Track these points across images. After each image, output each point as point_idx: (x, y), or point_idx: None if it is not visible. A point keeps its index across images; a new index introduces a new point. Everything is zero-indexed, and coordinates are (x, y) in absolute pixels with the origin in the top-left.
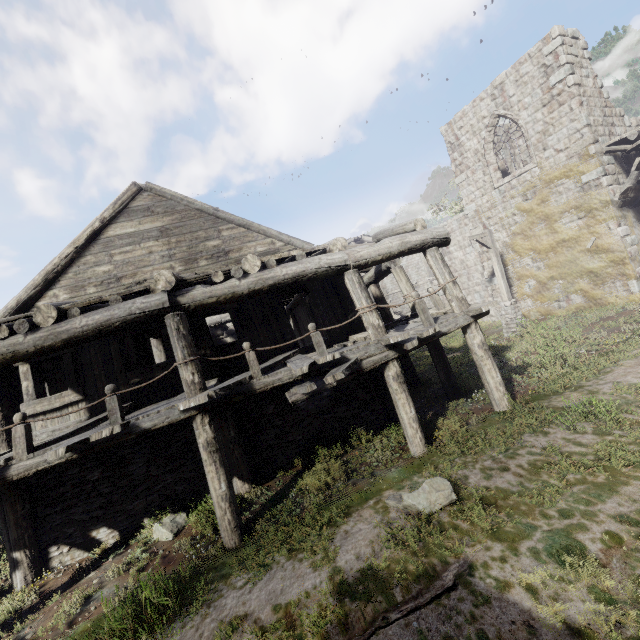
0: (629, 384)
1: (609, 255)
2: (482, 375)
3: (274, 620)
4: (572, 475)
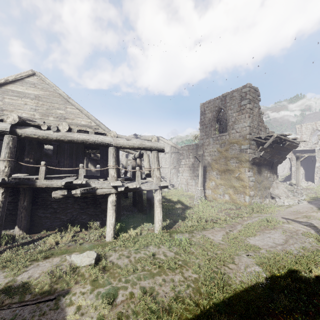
0: (207, 237)
1: (242, 182)
2: (155, 214)
3: None
4: (147, 266)
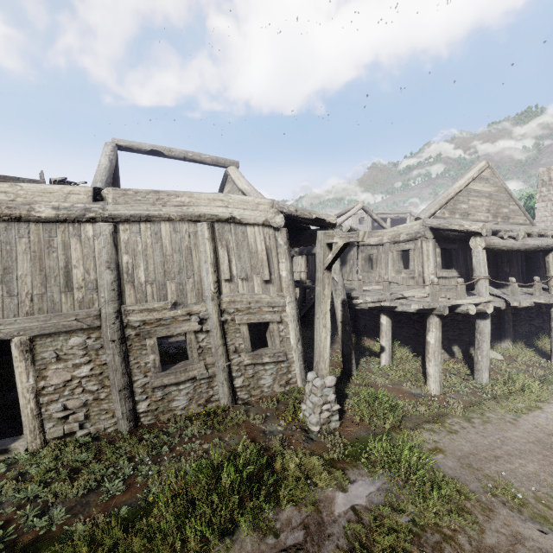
0: None
1: None
2: None
3: None
4: None
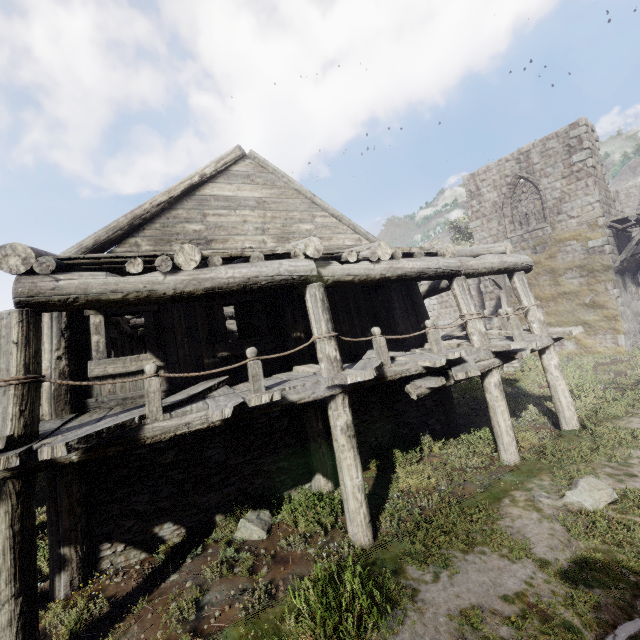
0: None
1: (604, 311)
2: (555, 394)
3: (518, 610)
4: None
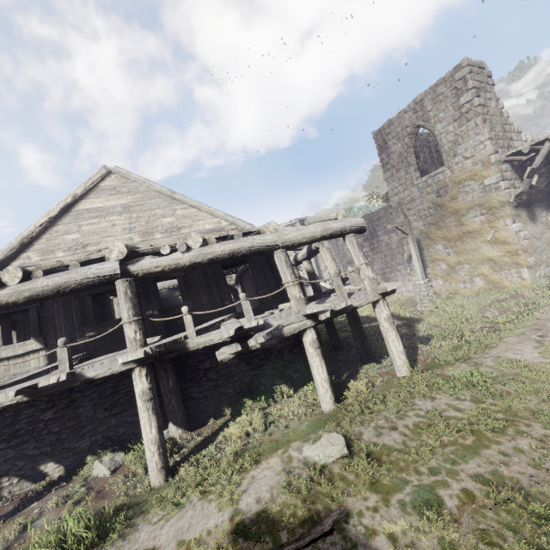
0: (507, 359)
1: (505, 246)
2: (387, 344)
3: None
4: (446, 437)
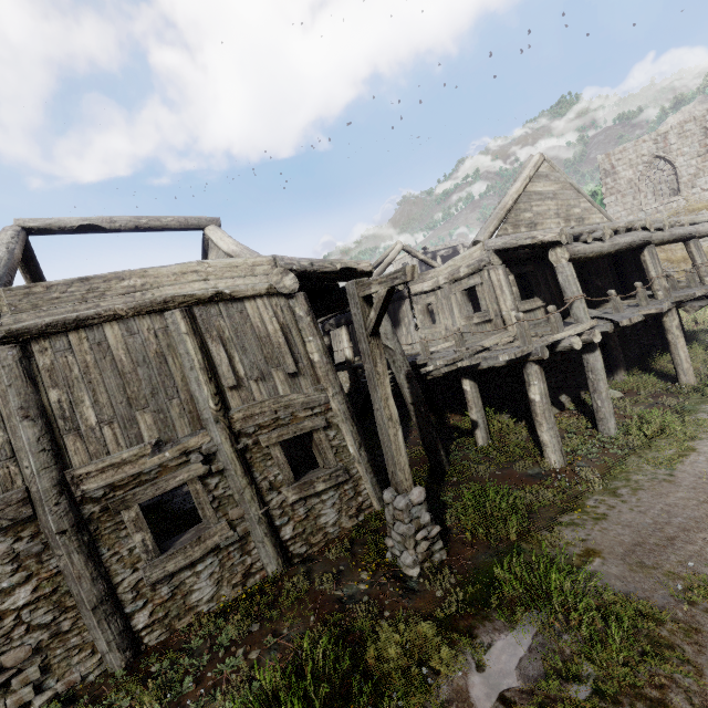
0: None
1: None
2: None
3: None
4: None
